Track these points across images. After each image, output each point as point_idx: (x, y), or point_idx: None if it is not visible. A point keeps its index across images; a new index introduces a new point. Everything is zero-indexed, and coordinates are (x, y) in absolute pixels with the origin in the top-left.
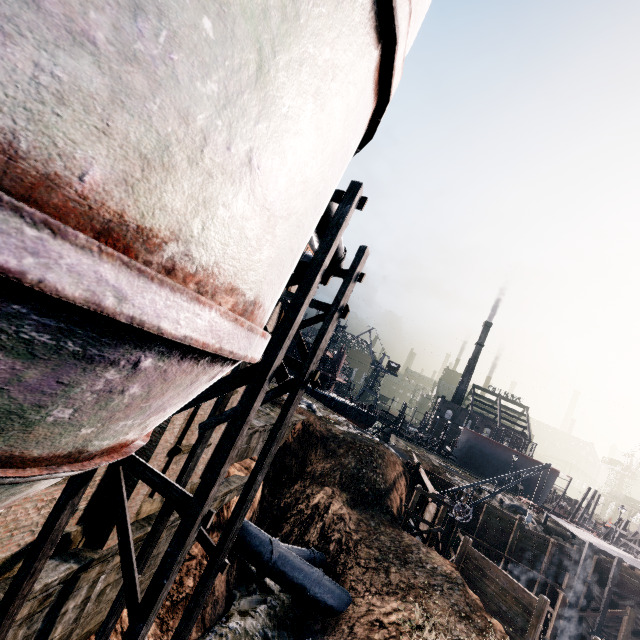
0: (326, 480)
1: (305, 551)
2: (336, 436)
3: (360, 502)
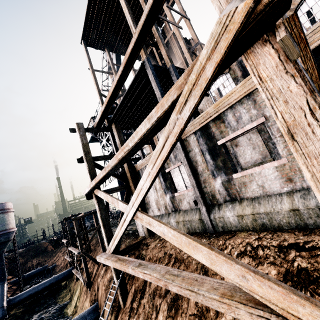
0: (27, 260)
1: (33, 270)
2: (22, 252)
3: (40, 255)
